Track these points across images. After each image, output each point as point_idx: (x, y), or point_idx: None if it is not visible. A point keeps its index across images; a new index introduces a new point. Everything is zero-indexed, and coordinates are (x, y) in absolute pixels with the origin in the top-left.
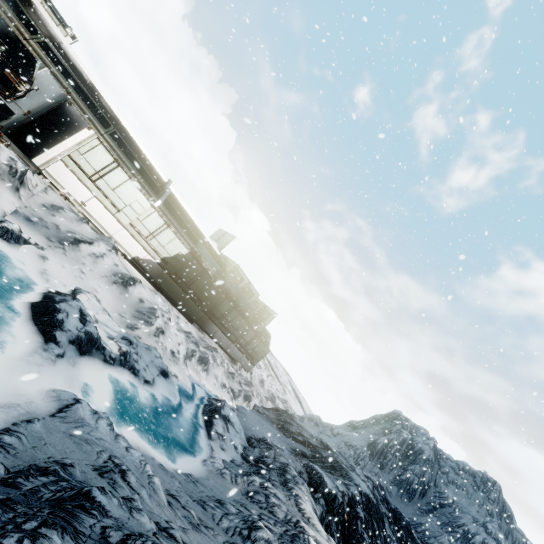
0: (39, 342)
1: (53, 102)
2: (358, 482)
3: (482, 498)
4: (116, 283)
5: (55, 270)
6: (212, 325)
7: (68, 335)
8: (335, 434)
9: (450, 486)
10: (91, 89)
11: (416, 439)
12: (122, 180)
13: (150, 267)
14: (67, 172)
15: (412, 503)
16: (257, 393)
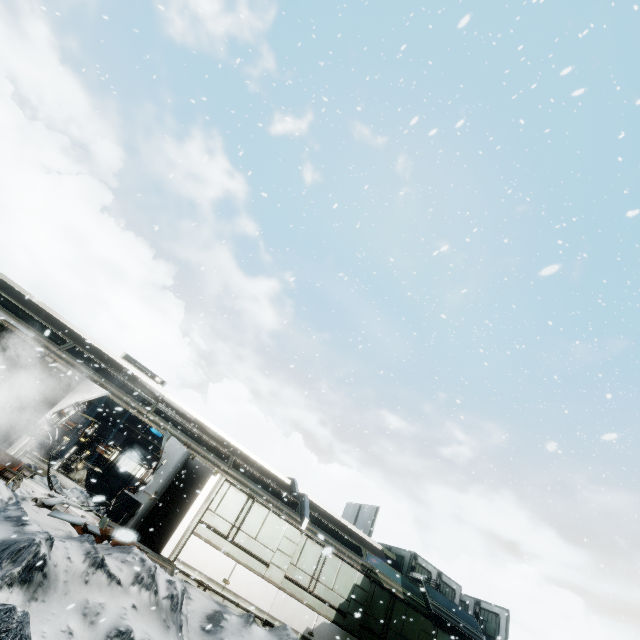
0: None
1: (178, 465)
2: None
3: None
4: None
5: None
6: None
7: None
8: None
9: None
10: (197, 425)
11: None
12: (262, 518)
13: (327, 636)
14: (202, 546)
15: None
16: None
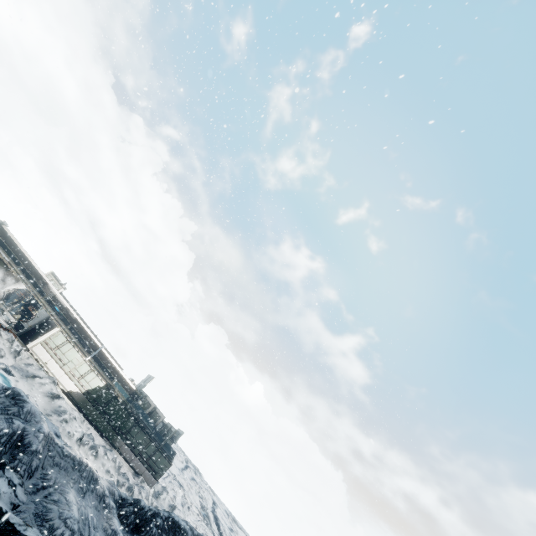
0: None
1: (44, 320)
2: (175, 516)
3: None
4: (48, 396)
5: (20, 386)
6: (119, 440)
7: None
8: None
9: None
10: (66, 310)
11: None
12: (70, 348)
13: (78, 396)
14: (42, 349)
15: None
16: (147, 495)
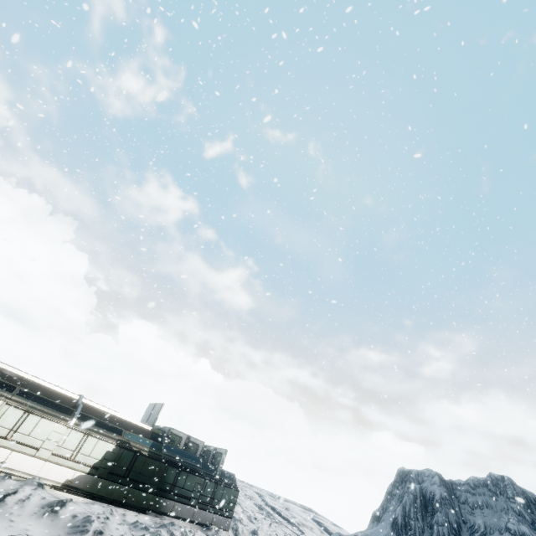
0: None
1: None
2: None
3: (504, 502)
4: (45, 514)
5: None
6: (167, 502)
7: None
8: None
9: (476, 512)
10: None
11: (424, 486)
12: (35, 422)
13: (83, 482)
14: None
15: None
16: None
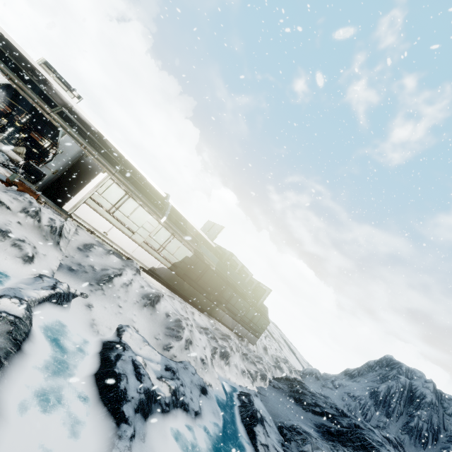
0: (112, 428)
1: (74, 158)
2: None
3: None
4: (145, 306)
5: (100, 315)
6: (220, 311)
7: (132, 404)
8: (336, 386)
9: None
10: (99, 137)
11: (415, 384)
12: (134, 207)
13: (164, 273)
14: (90, 211)
15: (427, 450)
16: (268, 367)
